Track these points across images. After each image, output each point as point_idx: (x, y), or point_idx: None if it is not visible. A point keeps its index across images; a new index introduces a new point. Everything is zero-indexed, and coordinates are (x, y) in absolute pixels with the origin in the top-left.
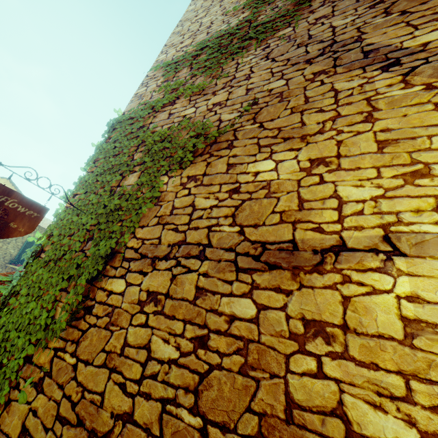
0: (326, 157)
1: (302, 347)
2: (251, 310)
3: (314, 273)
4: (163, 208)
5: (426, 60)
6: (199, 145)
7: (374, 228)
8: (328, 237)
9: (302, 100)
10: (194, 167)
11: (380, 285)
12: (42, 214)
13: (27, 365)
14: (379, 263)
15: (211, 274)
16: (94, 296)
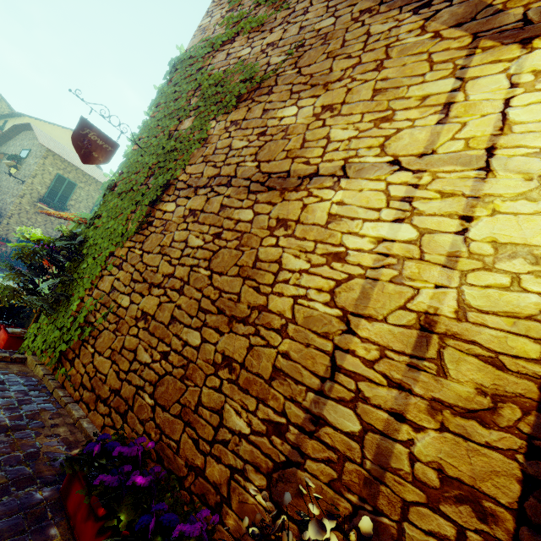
0: (334, 104)
1: (272, 233)
2: (250, 216)
3: (293, 192)
4: (208, 149)
5: (451, 3)
6: (242, 90)
7: (339, 161)
8: (310, 168)
9: (339, 44)
10: (238, 112)
11: (326, 197)
12: (114, 149)
13: (111, 257)
14: (332, 184)
15: (232, 196)
16: (154, 215)
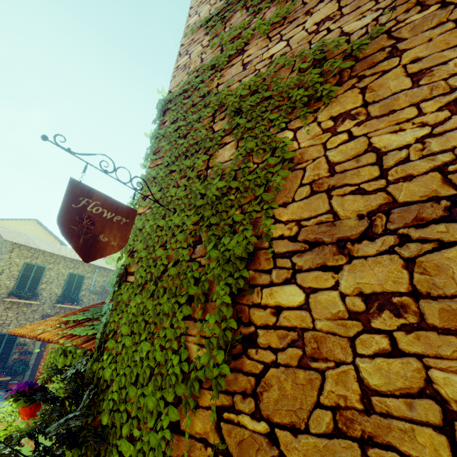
0: None
1: None
2: None
3: None
4: (310, 170)
5: None
6: (341, 65)
7: None
8: None
9: None
10: (336, 102)
11: None
12: (130, 219)
13: (174, 436)
14: None
15: None
16: (248, 319)
